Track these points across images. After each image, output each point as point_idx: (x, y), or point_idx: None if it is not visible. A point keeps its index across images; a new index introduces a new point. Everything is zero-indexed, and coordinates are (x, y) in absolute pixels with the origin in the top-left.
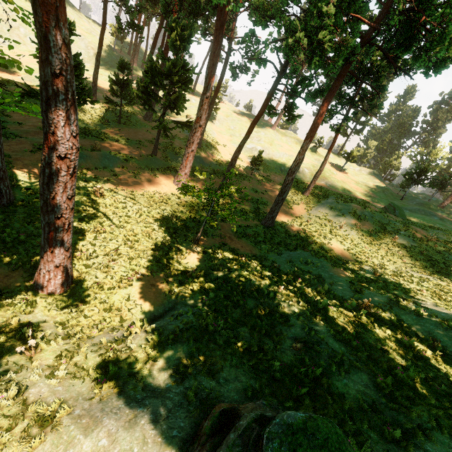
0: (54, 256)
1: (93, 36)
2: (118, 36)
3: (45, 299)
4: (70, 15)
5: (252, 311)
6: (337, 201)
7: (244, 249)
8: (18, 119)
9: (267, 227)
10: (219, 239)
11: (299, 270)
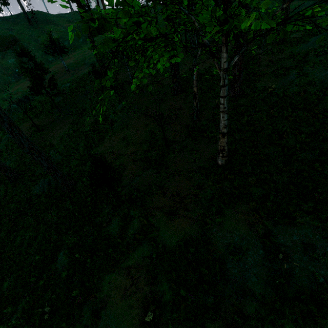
0: (240, 77)
1: (73, 23)
2: (85, 10)
3: (242, 97)
4: (53, 20)
5: (326, 57)
6: (311, 3)
7: (282, 56)
8: (122, 77)
9: (281, 43)
10: (265, 60)
11: (327, 41)
